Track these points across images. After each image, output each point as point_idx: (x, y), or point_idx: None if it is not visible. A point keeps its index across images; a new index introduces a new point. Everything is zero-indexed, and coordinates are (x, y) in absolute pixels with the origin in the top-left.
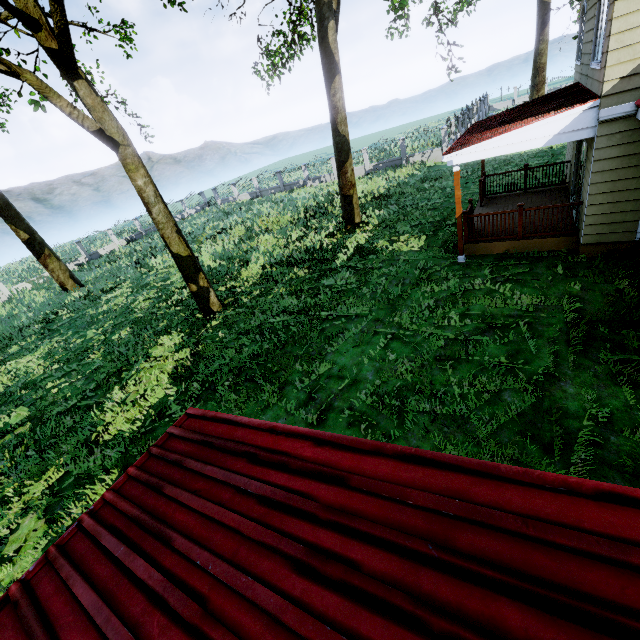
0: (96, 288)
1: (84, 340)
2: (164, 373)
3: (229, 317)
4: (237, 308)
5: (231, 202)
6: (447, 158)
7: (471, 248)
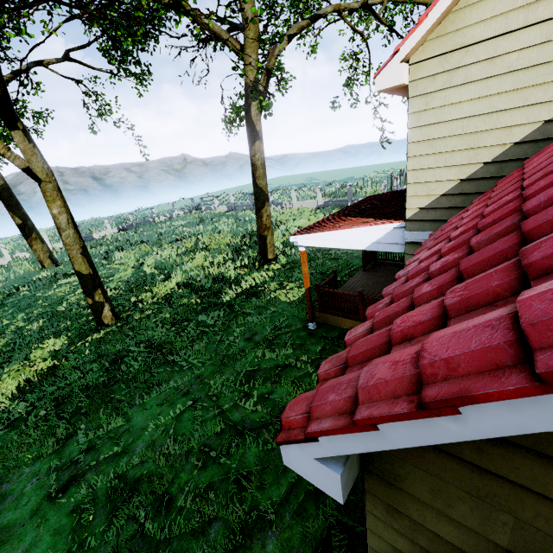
0: (63, 270)
1: (10, 322)
2: (19, 381)
3: (110, 333)
4: (124, 324)
5: (212, 210)
6: (293, 238)
7: (324, 317)
